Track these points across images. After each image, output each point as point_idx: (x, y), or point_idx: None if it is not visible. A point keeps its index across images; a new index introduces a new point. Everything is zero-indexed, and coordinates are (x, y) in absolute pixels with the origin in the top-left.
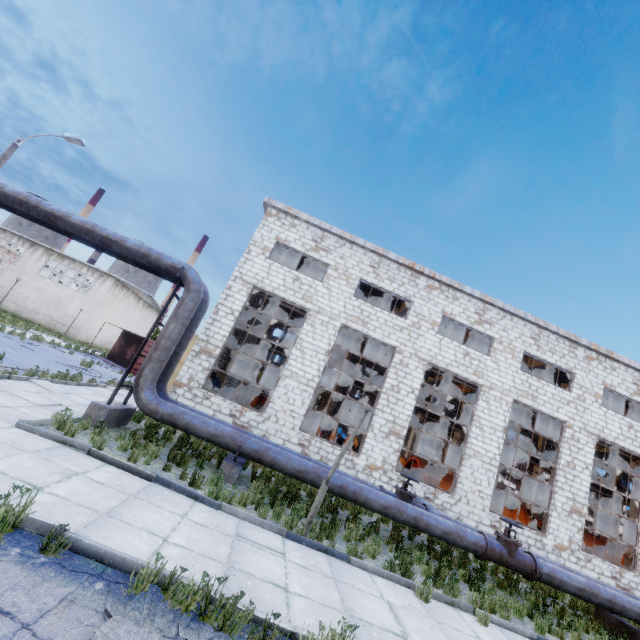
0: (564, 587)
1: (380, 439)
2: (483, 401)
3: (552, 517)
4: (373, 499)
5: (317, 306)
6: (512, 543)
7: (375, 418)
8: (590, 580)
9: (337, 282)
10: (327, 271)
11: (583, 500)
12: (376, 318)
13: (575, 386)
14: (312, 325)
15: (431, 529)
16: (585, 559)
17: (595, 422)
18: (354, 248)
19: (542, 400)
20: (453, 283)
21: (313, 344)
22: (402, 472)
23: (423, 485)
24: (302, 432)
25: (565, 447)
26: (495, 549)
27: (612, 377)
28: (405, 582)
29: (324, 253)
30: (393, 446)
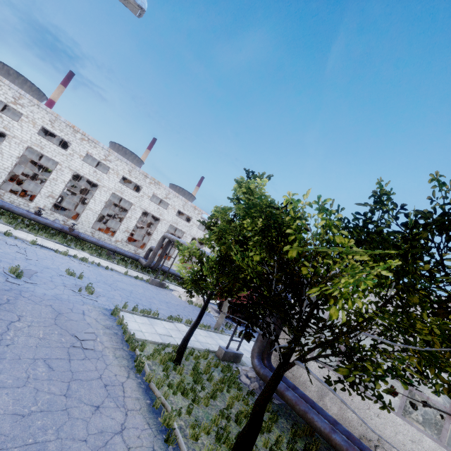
0: (87, 241)
1: (44, 198)
2: (99, 191)
3: (117, 232)
4: (16, 211)
5: (13, 134)
6: (71, 228)
7: (42, 189)
8: (105, 243)
9: (27, 124)
10: (21, 117)
11: (131, 228)
12: (49, 147)
13: (141, 192)
14: (9, 143)
15: (40, 222)
16: (126, 245)
17: (145, 205)
18: (40, 109)
19: (125, 194)
20: (94, 140)
21: (9, 152)
22: (54, 211)
23: (63, 217)
24: (0, 189)
25: (130, 211)
26: (65, 229)
27: (158, 191)
28: (12, 226)
29: (20, 107)
30: (50, 201)
